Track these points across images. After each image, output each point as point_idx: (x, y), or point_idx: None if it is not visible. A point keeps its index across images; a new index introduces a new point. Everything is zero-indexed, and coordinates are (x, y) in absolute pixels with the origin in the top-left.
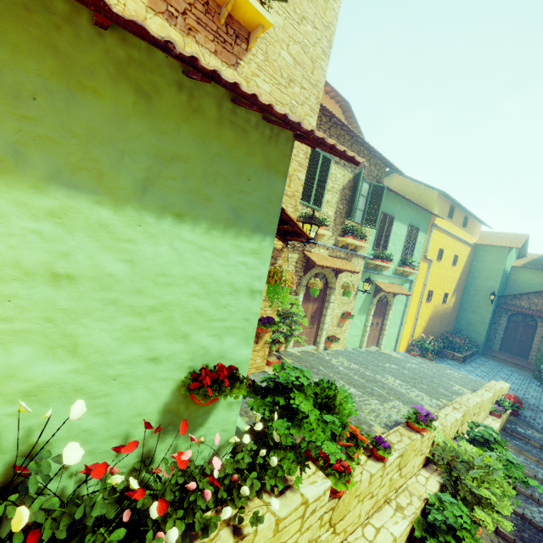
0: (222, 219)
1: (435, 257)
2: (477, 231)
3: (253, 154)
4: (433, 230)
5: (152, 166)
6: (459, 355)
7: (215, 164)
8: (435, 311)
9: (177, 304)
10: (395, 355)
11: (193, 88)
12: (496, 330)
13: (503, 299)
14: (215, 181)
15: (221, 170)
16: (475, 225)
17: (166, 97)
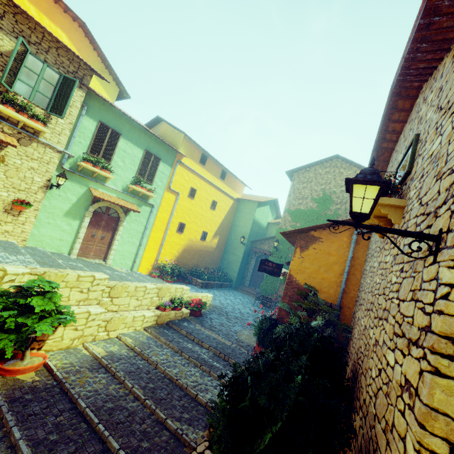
0: None
1: (186, 193)
2: (239, 189)
3: None
4: (180, 167)
5: None
6: (200, 281)
7: None
8: (192, 245)
9: None
10: (120, 270)
11: None
12: (249, 269)
13: (255, 244)
14: None
15: None
16: (237, 183)
17: None
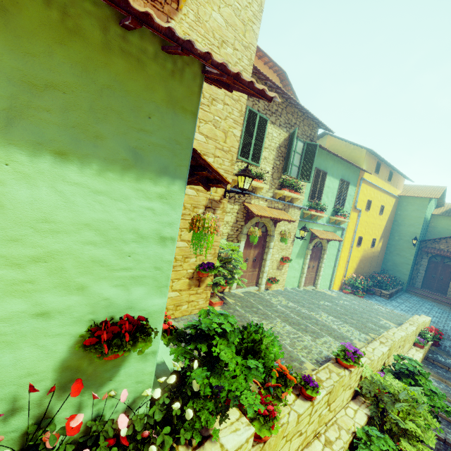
0: (119, 160)
1: (364, 207)
2: (400, 184)
3: (153, 89)
4: (361, 183)
5: (17, 94)
6: (386, 293)
7: (104, 96)
8: (365, 255)
9: (68, 253)
10: (330, 293)
11: (67, 4)
12: (418, 270)
13: (424, 243)
14: (107, 117)
15: (113, 105)
16: (399, 179)
17: (29, 12)
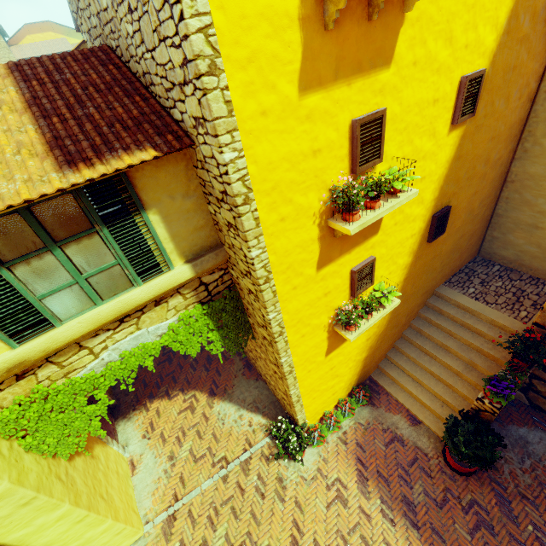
0: None
1: None
2: None
3: None
4: None
5: None
6: None
7: None
8: None
9: None
10: None
11: None
12: None
13: None
14: None
15: None
16: None
17: None
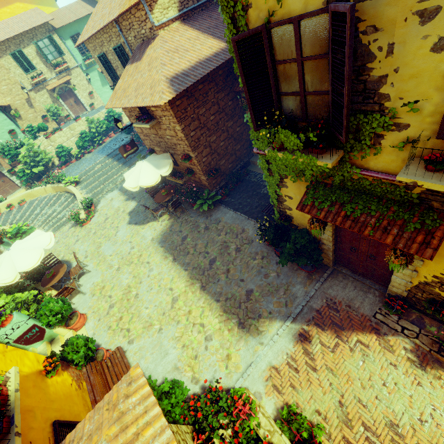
0: None
1: None
2: None
3: None
4: None
5: None
6: None
7: None
8: None
9: None
10: None
11: None
12: None
13: None
14: None
15: None
16: None
17: None
